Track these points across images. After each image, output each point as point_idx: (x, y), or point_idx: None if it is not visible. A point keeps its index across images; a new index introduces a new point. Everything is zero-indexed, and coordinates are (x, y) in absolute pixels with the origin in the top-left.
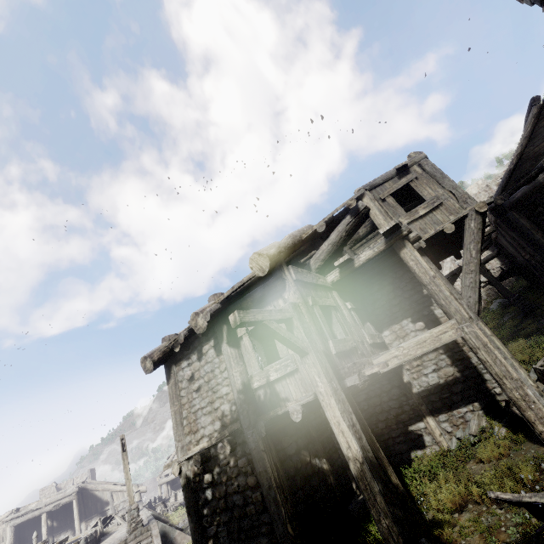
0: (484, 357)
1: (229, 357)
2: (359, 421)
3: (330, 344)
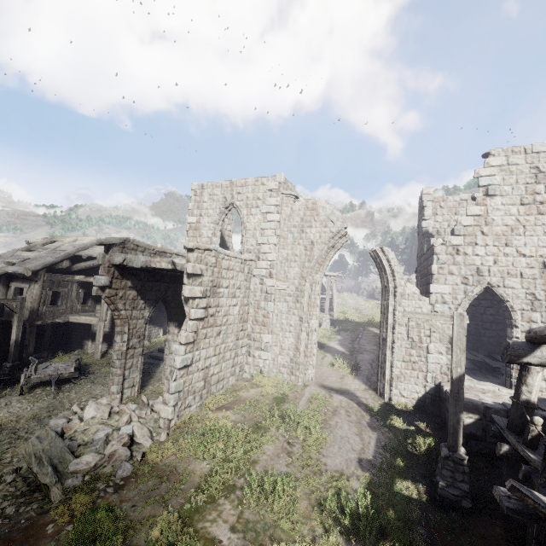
0: (97, 333)
1: (0, 291)
2: (32, 334)
3: (44, 307)
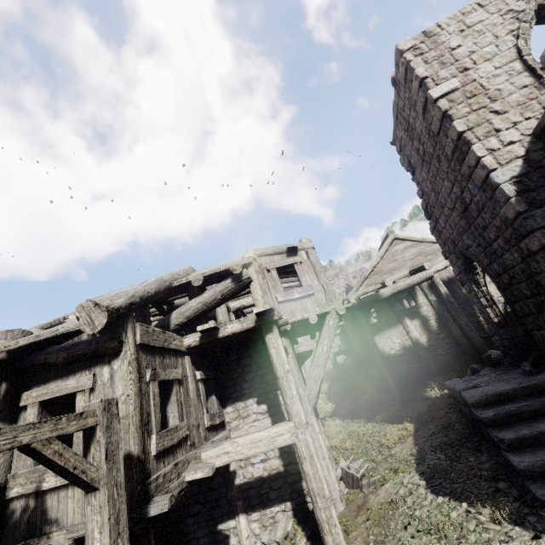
0: (308, 470)
1: None
2: None
3: (152, 440)
